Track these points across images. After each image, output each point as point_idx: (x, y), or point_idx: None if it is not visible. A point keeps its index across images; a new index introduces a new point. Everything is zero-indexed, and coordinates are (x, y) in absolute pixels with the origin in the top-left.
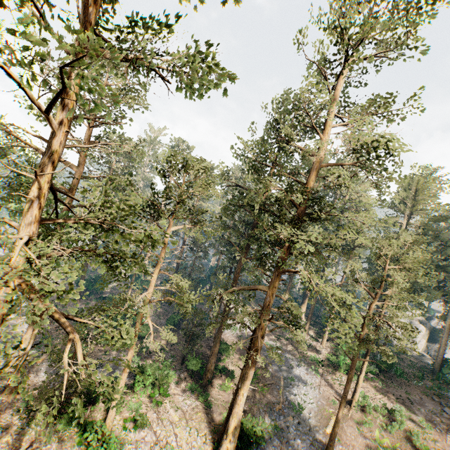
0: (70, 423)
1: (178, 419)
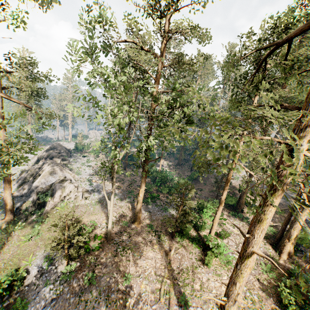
0: (184, 237)
1: (239, 232)
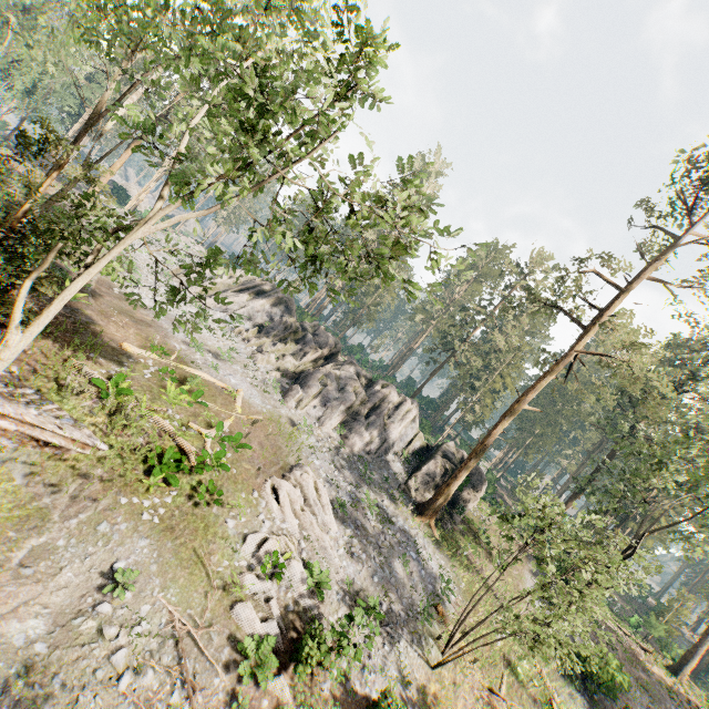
0: None
1: None
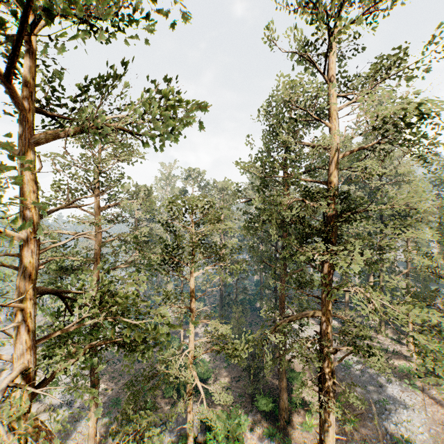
0: None
1: None
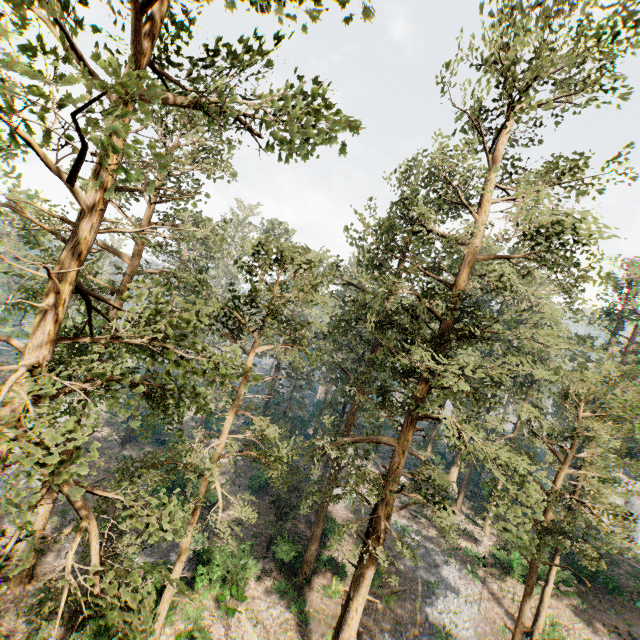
0: (97, 634)
1: (258, 639)
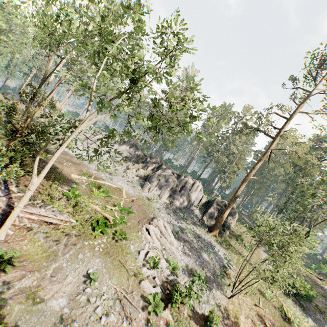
0: None
1: None
